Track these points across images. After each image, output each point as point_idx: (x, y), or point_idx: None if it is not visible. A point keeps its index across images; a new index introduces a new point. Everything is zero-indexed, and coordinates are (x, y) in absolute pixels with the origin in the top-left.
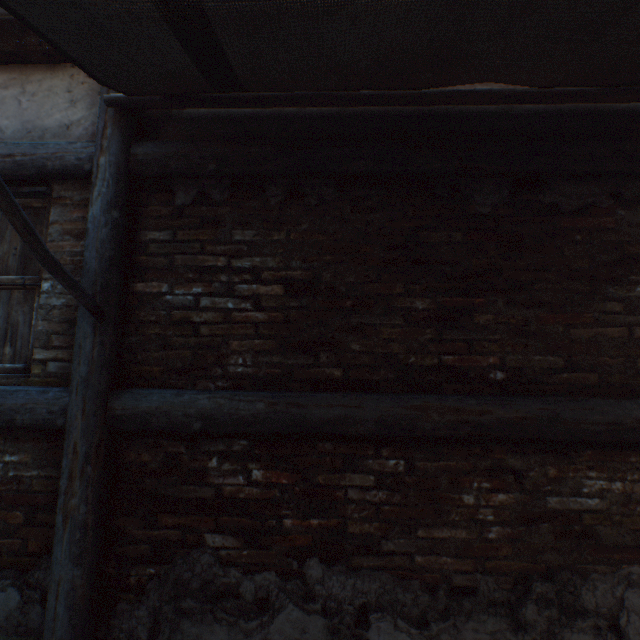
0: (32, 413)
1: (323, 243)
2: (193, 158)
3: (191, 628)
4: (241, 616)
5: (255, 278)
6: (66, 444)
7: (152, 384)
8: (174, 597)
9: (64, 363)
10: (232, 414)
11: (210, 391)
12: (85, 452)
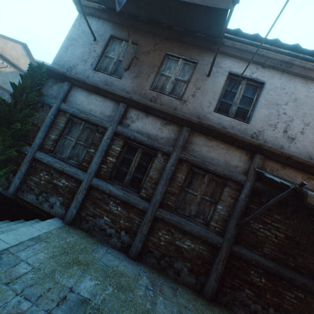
0: (212, 240)
1: (299, 228)
2: (271, 192)
3: (235, 309)
4: (249, 312)
5: (277, 229)
6: (220, 252)
7: (241, 245)
8: (233, 299)
9: (220, 229)
10: (263, 263)
11: (258, 255)
12: (224, 256)
